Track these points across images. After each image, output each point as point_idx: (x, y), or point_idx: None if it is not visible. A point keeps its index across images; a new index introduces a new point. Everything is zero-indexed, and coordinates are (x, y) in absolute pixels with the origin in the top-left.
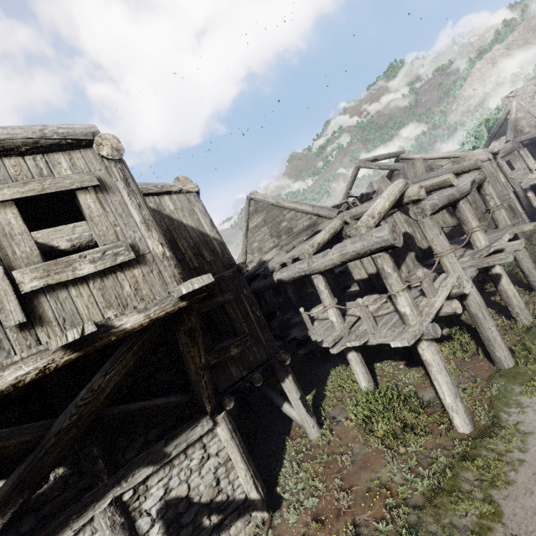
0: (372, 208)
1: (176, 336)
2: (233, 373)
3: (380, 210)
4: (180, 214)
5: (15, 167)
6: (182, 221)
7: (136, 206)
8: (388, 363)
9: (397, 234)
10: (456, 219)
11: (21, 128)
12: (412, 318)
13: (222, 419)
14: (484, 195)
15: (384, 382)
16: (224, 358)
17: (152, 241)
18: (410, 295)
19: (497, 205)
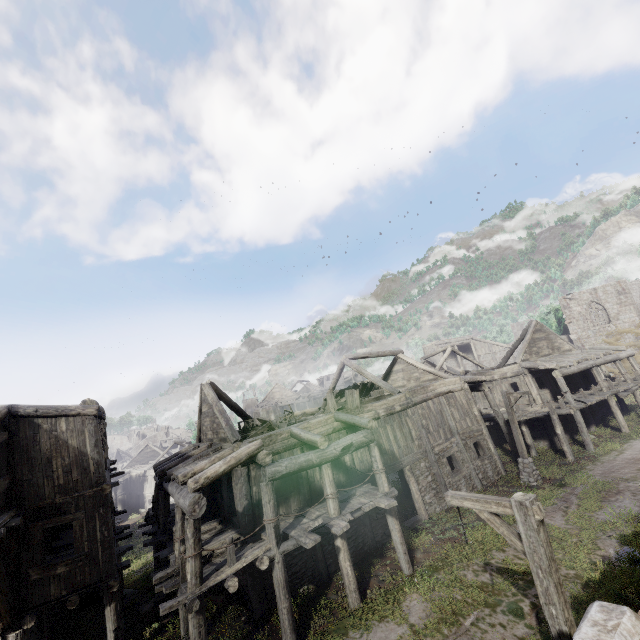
0: (205, 471)
1: (7, 548)
2: (52, 590)
3: (210, 475)
4: (69, 435)
5: None
6: (67, 441)
7: None
8: (238, 609)
9: (200, 505)
10: (383, 457)
11: None
12: (190, 586)
13: (14, 637)
14: (371, 455)
15: (216, 632)
16: (48, 574)
17: None
18: (198, 563)
19: (377, 469)
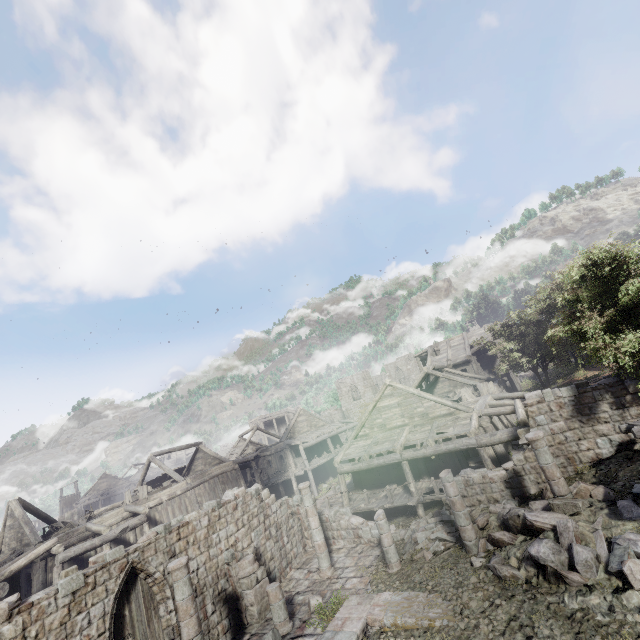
0: (10, 567)
1: None
2: None
3: (14, 568)
4: None
5: None
6: None
7: None
8: None
9: (4, 589)
10: None
11: None
12: None
13: None
14: (143, 531)
15: None
16: None
17: None
18: None
19: None
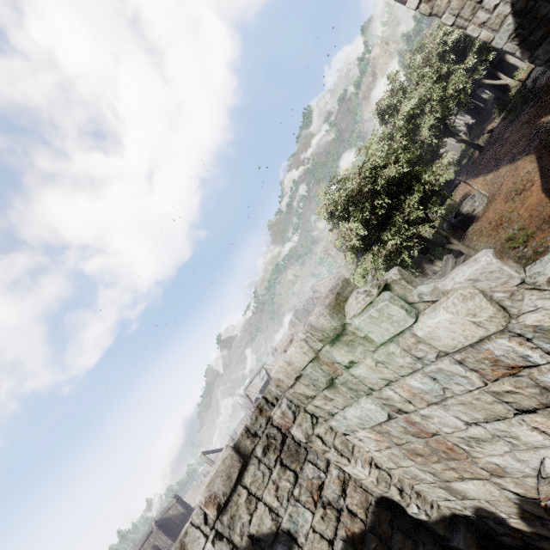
0: None
1: None
2: None
3: None
4: (175, 513)
5: (146, 545)
6: (176, 514)
7: (164, 537)
8: None
9: None
10: None
11: (144, 538)
12: None
13: None
14: None
15: None
16: None
17: (169, 542)
18: None
19: None
